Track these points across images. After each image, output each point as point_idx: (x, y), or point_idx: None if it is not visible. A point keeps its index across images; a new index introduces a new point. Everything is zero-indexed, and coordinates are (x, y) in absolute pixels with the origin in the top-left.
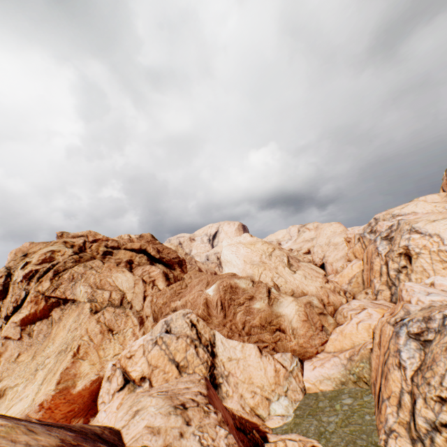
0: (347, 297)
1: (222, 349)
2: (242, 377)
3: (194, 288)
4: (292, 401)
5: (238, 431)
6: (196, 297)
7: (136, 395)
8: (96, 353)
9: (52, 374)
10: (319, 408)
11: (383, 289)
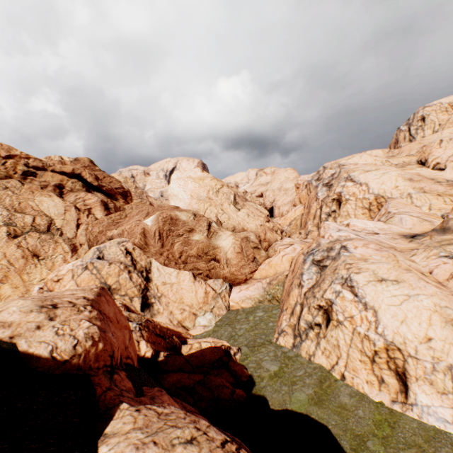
0: (283, 235)
1: (157, 275)
2: (174, 298)
3: (133, 218)
4: (216, 315)
5: (156, 337)
6: (134, 227)
7: (11, 301)
8: (18, 277)
9: None
10: (236, 320)
11: (313, 230)
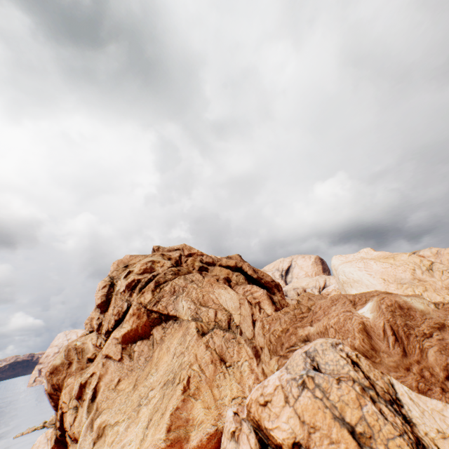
0: None
1: (417, 412)
2: None
3: (330, 309)
4: None
5: None
6: (343, 321)
7: None
8: (209, 391)
9: (158, 414)
10: None
11: None
